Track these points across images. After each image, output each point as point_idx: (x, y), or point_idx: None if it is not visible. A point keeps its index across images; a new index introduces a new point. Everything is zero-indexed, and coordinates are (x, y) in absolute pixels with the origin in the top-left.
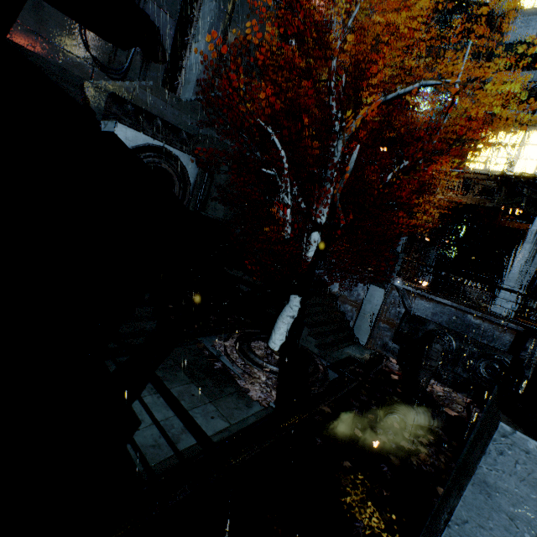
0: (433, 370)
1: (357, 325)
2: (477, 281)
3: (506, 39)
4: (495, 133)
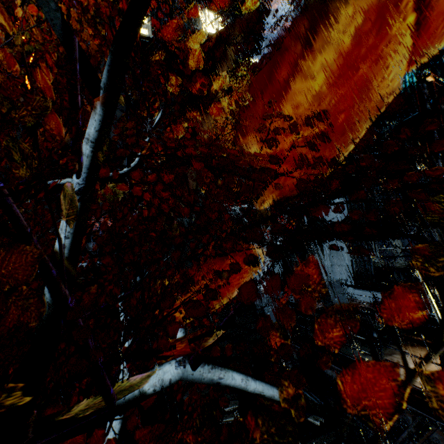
0: None
1: None
2: None
3: None
4: None
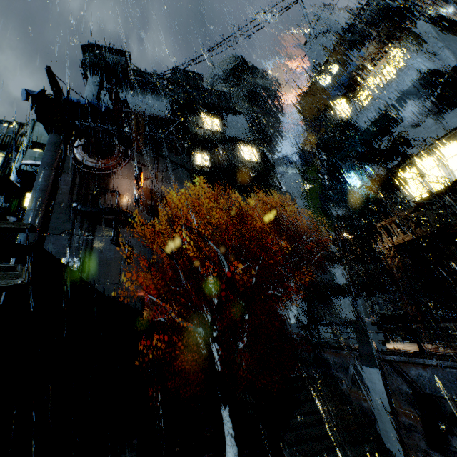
0: None
1: (381, 430)
2: (449, 321)
3: (362, 128)
4: (413, 170)
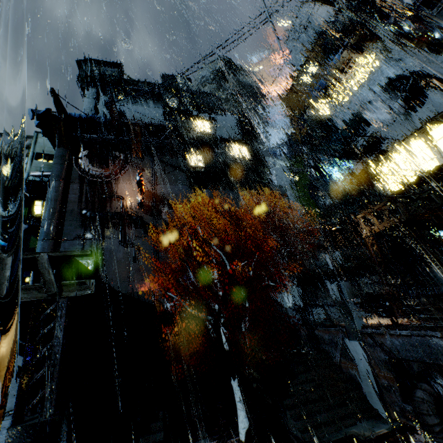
0: (440, 431)
1: (366, 392)
2: (413, 298)
3: (341, 127)
4: (388, 164)
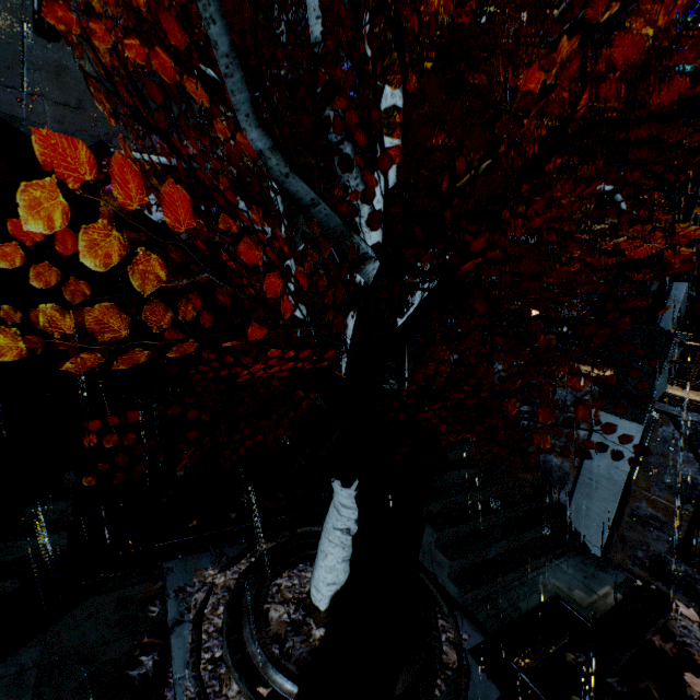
0: None
1: (575, 503)
2: None
3: None
4: None
